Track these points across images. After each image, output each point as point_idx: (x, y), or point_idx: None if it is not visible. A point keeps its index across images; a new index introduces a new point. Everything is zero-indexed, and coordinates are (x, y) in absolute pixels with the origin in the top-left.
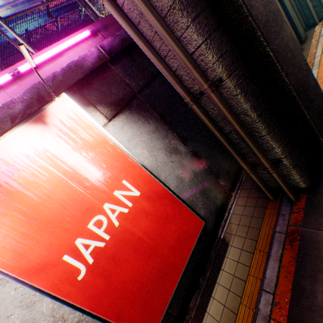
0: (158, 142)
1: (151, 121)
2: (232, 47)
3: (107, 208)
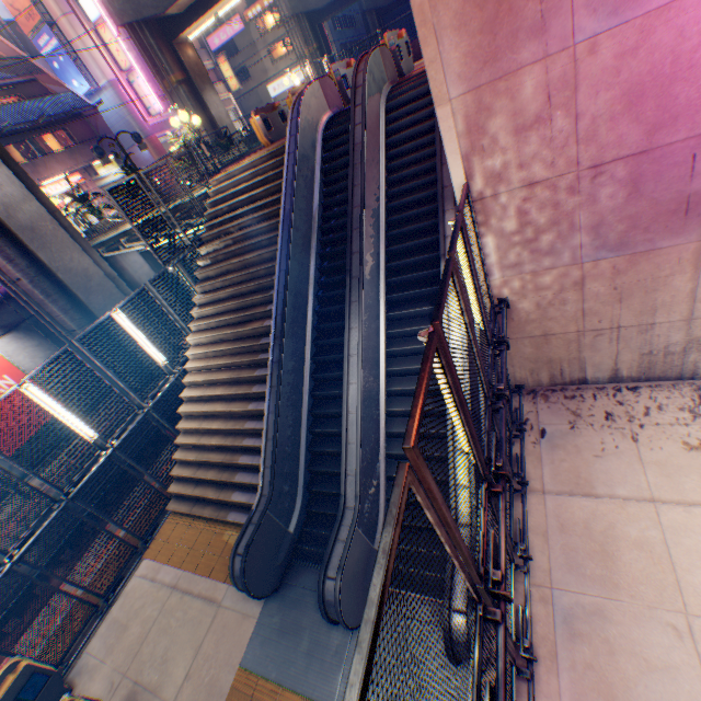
0: (42, 353)
1: (38, 339)
2: (84, 317)
3: None
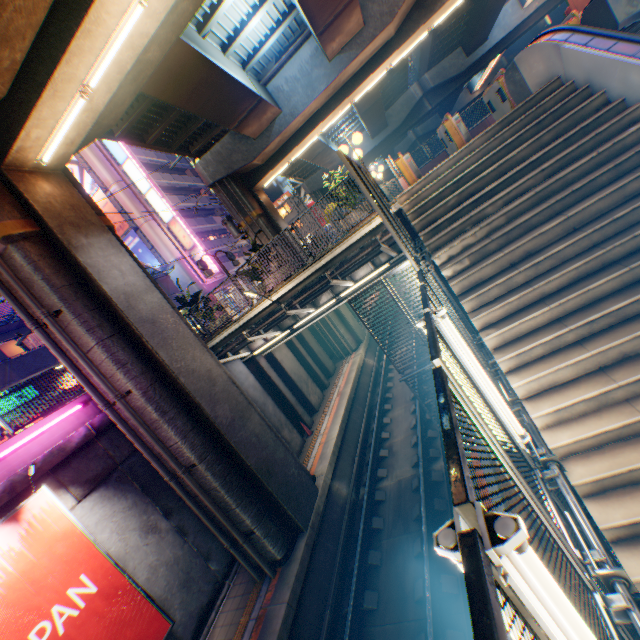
0: (134, 519)
1: (130, 494)
2: (205, 440)
3: (56, 610)
